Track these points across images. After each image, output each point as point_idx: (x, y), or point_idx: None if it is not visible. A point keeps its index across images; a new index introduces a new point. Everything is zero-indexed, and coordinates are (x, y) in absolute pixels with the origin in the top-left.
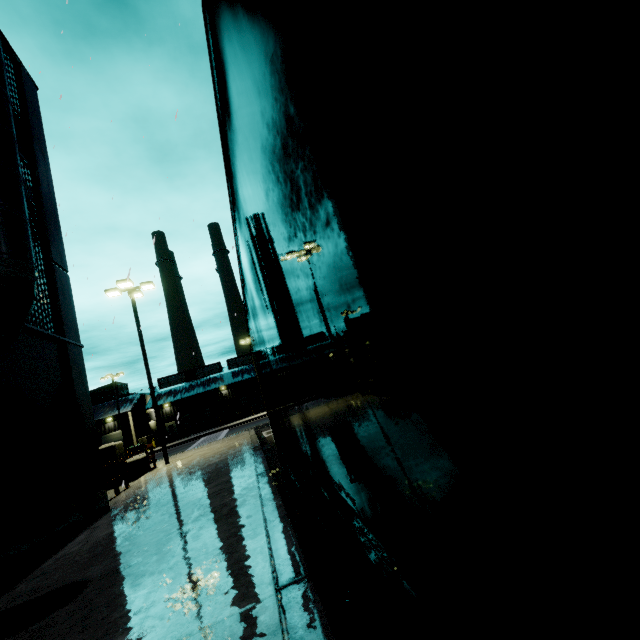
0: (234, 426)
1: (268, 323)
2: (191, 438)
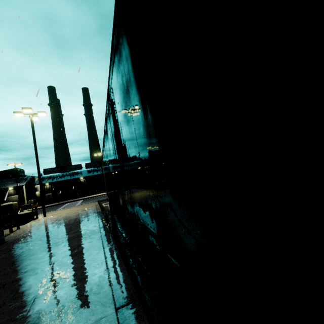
0: (86, 199)
1: (132, 136)
2: (60, 203)
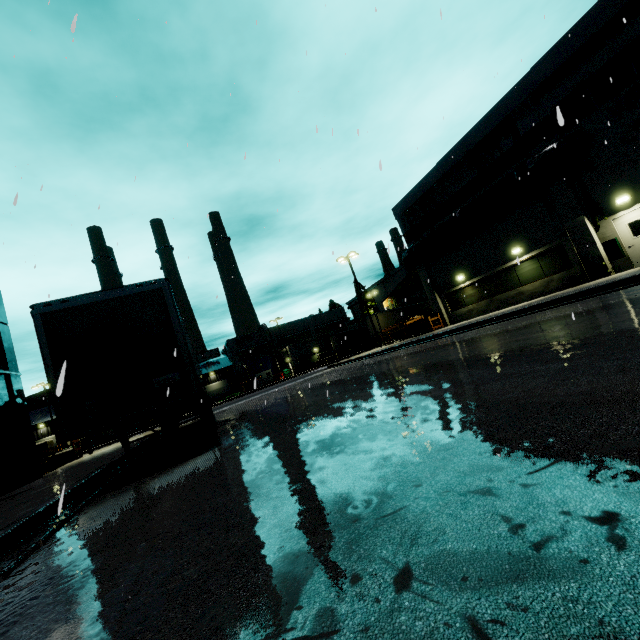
0: None
1: None
2: None
